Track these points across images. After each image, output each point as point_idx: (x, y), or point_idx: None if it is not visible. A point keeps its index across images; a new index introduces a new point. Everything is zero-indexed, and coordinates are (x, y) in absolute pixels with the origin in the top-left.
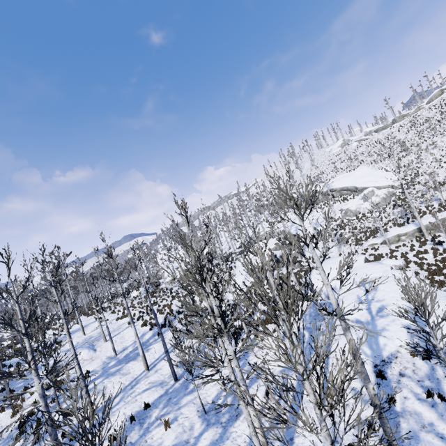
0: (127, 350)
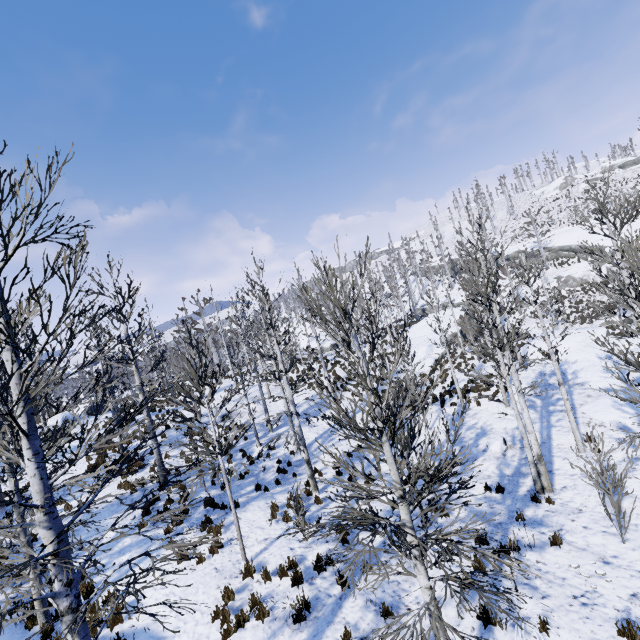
0: (302, 407)
